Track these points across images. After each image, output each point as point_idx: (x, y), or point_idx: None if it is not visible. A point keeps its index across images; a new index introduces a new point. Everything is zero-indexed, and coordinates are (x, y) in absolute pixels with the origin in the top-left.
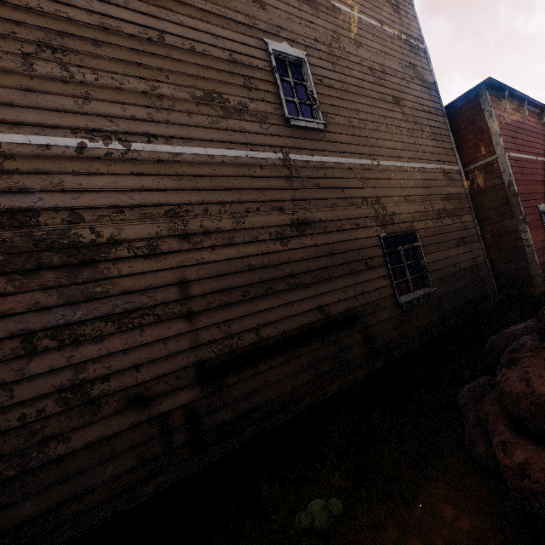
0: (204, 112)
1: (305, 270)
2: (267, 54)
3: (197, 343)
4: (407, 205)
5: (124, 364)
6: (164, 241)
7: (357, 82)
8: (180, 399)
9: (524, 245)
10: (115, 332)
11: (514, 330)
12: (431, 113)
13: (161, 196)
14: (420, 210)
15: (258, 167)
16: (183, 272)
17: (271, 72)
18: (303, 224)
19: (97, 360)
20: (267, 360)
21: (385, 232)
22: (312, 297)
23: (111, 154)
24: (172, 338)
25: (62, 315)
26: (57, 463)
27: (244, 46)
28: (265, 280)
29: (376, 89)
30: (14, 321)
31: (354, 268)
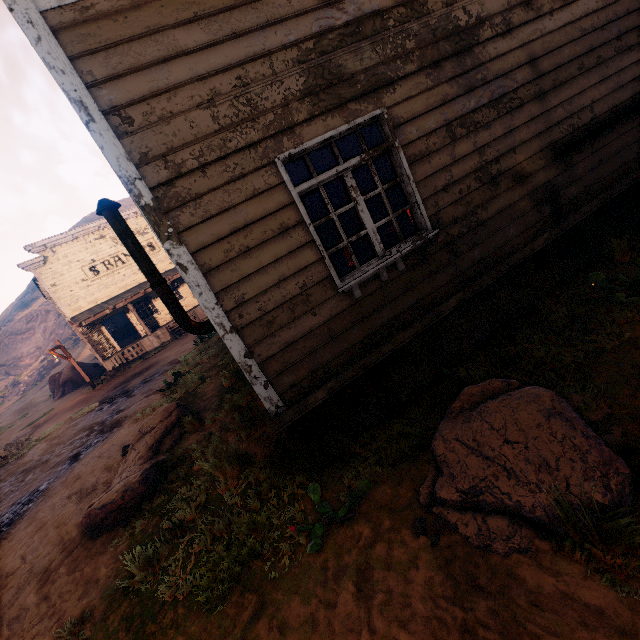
0: None
1: (630, 28)
2: None
3: (549, 125)
4: None
5: (506, 147)
6: (513, 13)
7: None
8: (543, 178)
9: None
10: (496, 118)
11: None
12: None
13: None
14: None
15: None
16: (531, 49)
17: None
18: None
19: (489, 145)
20: (600, 139)
21: None
22: (635, 64)
23: None
24: (531, 121)
25: (462, 105)
26: (483, 226)
27: None
28: (595, 47)
29: None
30: (438, 114)
31: None
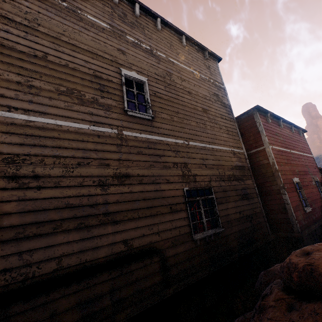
0: (63, 99)
1: (118, 210)
2: (121, 75)
3: None
4: (206, 170)
5: None
6: None
7: (179, 97)
8: None
9: (285, 203)
10: None
11: (275, 270)
12: (226, 119)
13: (4, 147)
14: (215, 174)
15: (96, 136)
16: (1, 206)
17: (121, 85)
18: (124, 176)
19: None
20: (62, 288)
21: (188, 187)
22: (120, 232)
23: None
24: None
25: None
26: None
27: (105, 69)
28: (79, 216)
29: (192, 103)
30: None
31: (160, 211)
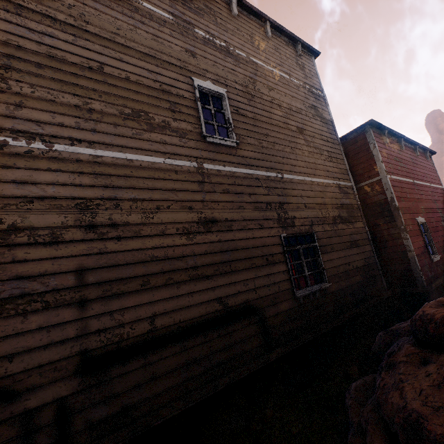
0: (130, 125)
1: (208, 263)
2: (193, 87)
3: (84, 332)
4: (307, 211)
5: None
6: (69, 230)
7: (267, 114)
8: (53, 393)
9: (406, 250)
10: None
11: (398, 329)
12: (328, 142)
13: (74, 190)
14: (318, 216)
15: (173, 172)
16: (83, 260)
17: (194, 101)
18: (210, 222)
19: None
20: (159, 351)
21: (286, 233)
22: (212, 288)
23: (31, 152)
24: (58, 326)
25: None
26: None
27: (174, 80)
28: (166, 271)
29: (284, 121)
30: None
31: (255, 263)
